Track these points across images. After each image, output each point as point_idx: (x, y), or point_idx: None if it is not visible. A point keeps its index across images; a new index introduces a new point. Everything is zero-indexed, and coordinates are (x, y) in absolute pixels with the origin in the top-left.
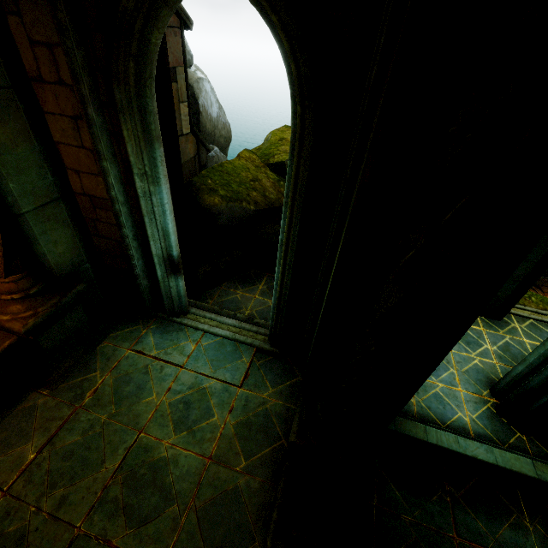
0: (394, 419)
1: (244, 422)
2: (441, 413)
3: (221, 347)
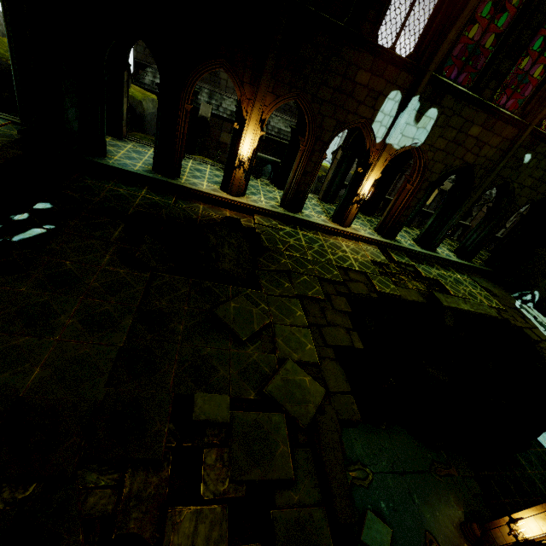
0: (93, 159)
1: None
2: (123, 166)
3: None
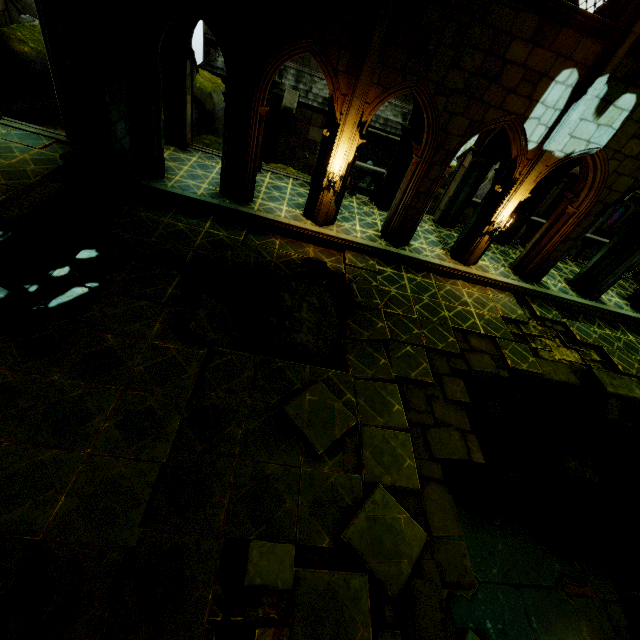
0: (149, 183)
1: (38, 158)
2: (185, 189)
3: (28, 135)
